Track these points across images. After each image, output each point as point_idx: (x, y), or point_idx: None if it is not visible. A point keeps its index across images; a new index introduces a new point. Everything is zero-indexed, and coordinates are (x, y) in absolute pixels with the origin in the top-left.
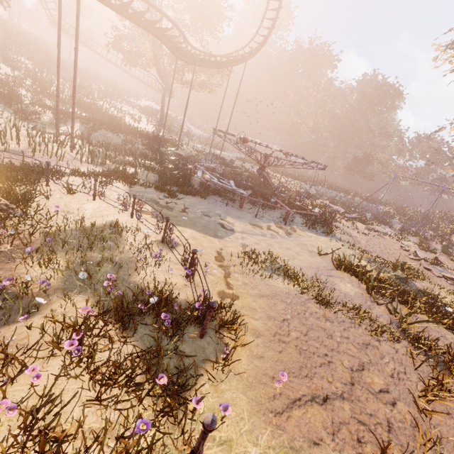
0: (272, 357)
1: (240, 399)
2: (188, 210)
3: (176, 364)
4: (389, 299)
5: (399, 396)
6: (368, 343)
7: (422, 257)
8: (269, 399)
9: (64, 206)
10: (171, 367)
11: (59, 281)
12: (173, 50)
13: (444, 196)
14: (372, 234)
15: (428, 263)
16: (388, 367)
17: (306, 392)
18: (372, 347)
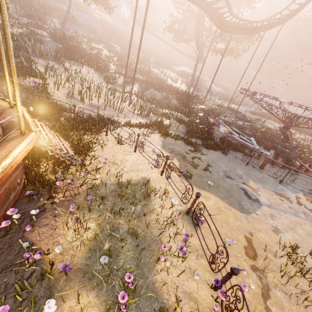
0: None
1: None
2: (211, 168)
3: None
4: None
5: None
6: None
7: None
8: None
9: (112, 156)
10: None
11: (84, 257)
12: (216, 21)
13: None
14: None
15: None
16: None
17: None
18: None
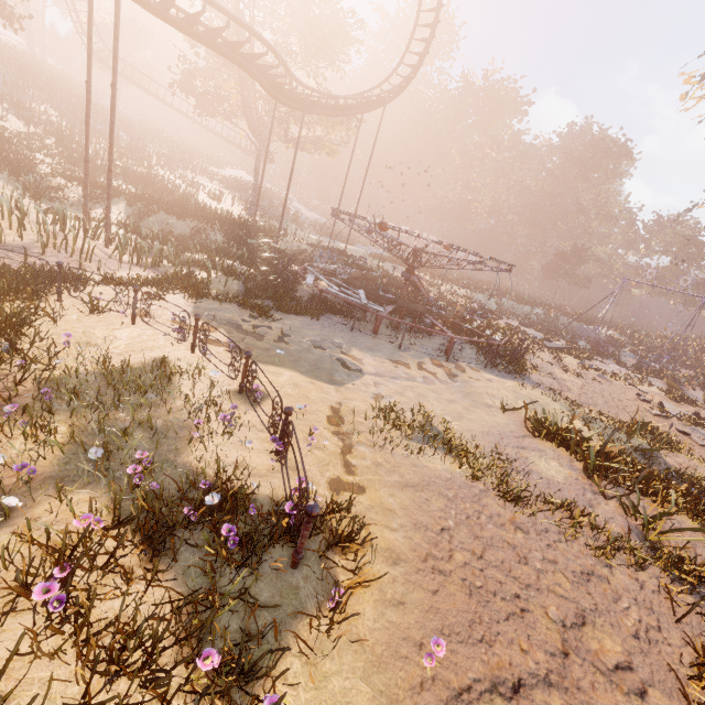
0: (419, 604)
1: (357, 691)
2: (288, 338)
3: (243, 621)
4: (623, 487)
5: (651, 678)
6: (591, 572)
7: (673, 412)
8: (413, 689)
9: (81, 333)
10: (233, 627)
11: (55, 464)
12: (269, 88)
13: (703, 312)
14: (590, 374)
15: (684, 422)
16: (628, 617)
17: (482, 674)
18: (599, 580)
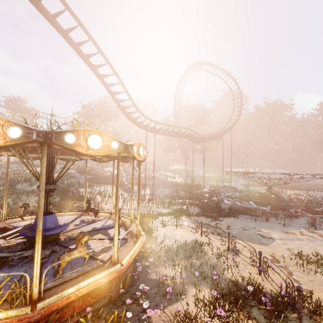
0: None
1: None
2: (230, 227)
3: None
4: None
5: None
6: None
7: None
8: None
9: (165, 233)
10: None
11: (185, 278)
12: (192, 140)
13: None
14: None
15: None
16: None
17: None
18: None
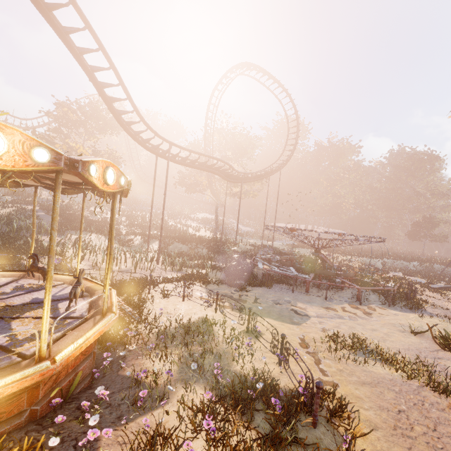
0: None
1: None
2: (259, 300)
3: None
4: None
5: None
6: None
7: None
8: None
9: (164, 308)
10: None
11: (176, 373)
12: (225, 178)
13: None
14: None
15: None
16: None
17: None
18: None
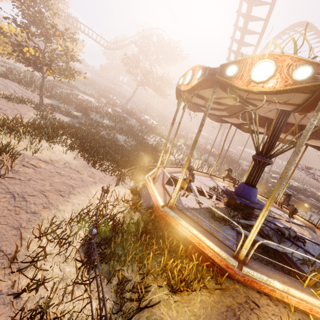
0: None
1: None
2: (313, 221)
3: None
4: None
5: None
6: None
7: None
8: None
9: None
10: None
11: None
12: None
13: None
14: None
15: None
16: None
17: None
18: None
